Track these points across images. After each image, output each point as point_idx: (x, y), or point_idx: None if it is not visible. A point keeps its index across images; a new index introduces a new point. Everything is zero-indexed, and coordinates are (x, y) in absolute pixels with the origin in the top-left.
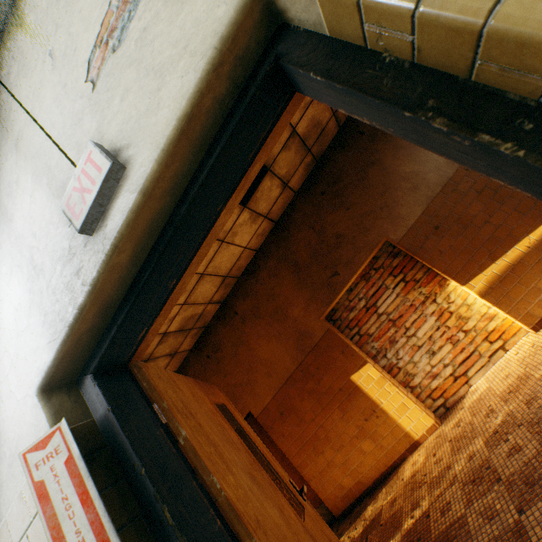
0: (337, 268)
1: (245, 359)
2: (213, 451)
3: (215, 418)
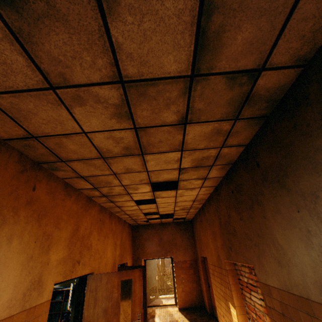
0: (231, 247)
1: (206, 237)
2: (93, 302)
3: (111, 289)
